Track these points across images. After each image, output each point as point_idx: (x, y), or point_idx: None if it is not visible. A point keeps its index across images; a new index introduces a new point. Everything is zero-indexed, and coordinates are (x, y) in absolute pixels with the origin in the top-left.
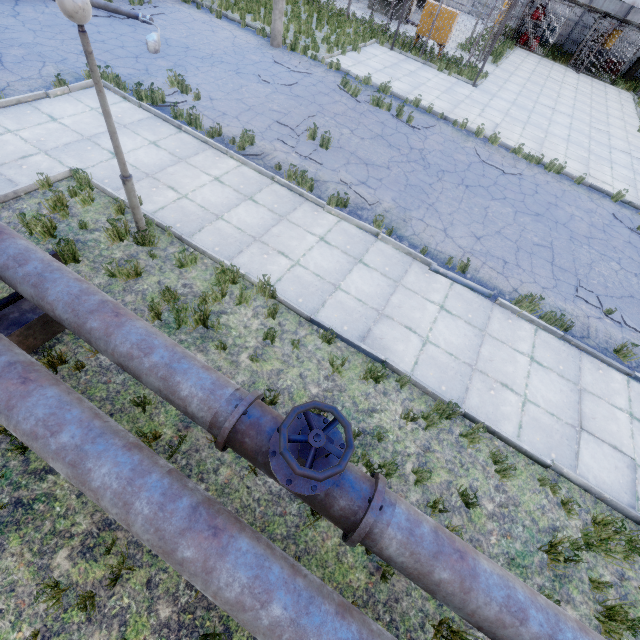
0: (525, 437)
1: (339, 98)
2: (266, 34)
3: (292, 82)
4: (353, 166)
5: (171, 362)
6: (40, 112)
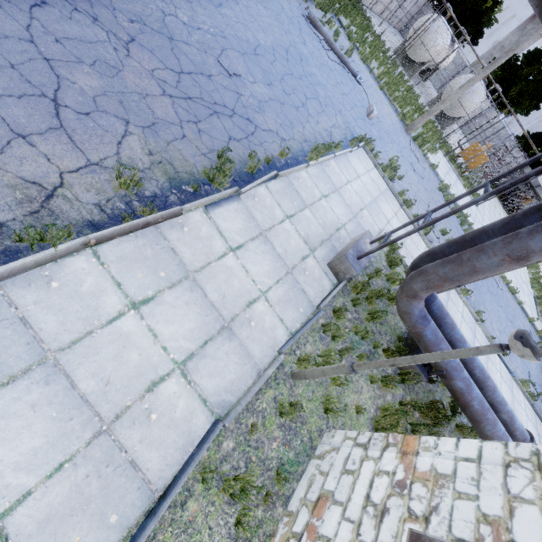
0: None
1: (439, 198)
2: (403, 119)
3: (423, 176)
4: None
5: (512, 411)
6: (351, 166)
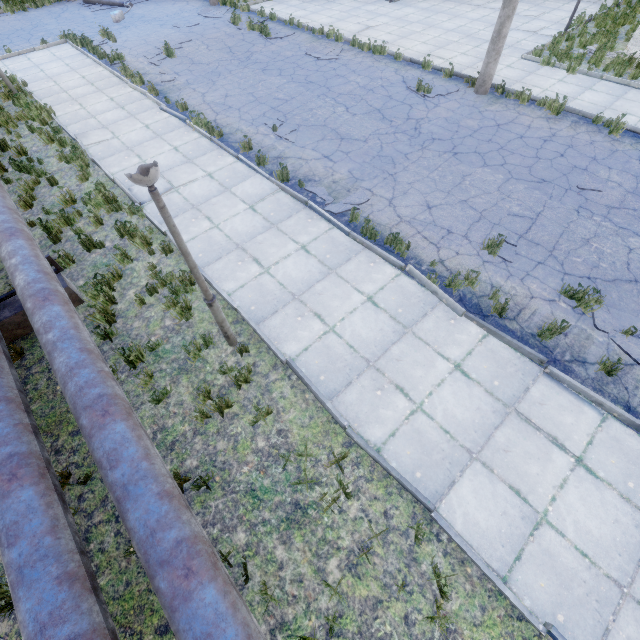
0: (120, 173)
1: (225, 29)
2: None
3: (195, 24)
4: (181, 65)
5: None
6: (26, 57)
